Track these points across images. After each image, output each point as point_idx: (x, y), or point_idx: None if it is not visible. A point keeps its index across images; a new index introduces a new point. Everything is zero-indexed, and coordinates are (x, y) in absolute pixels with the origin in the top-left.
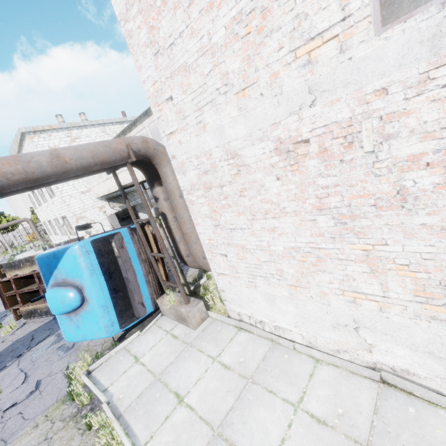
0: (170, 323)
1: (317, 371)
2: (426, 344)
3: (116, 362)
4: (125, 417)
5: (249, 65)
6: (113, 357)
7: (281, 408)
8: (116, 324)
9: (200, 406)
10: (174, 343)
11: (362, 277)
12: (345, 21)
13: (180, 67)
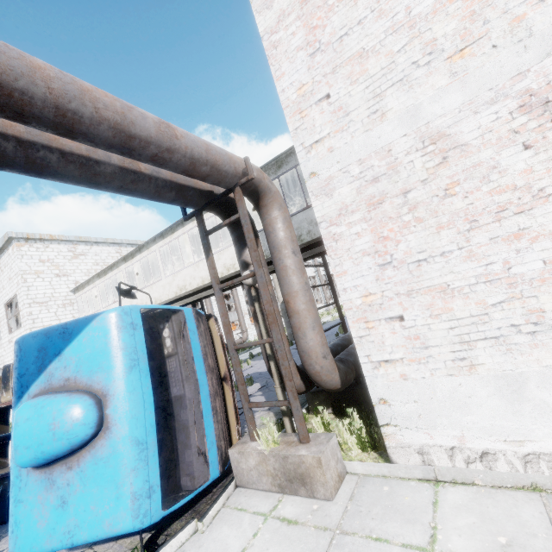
0: (262, 497)
1: None
2: None
3: None
4: None
5: (472, 21)
6: None
7: None
8: (155, 493)
9: None
10: (296, 535)
11: None
12: None
13: (351, 57)
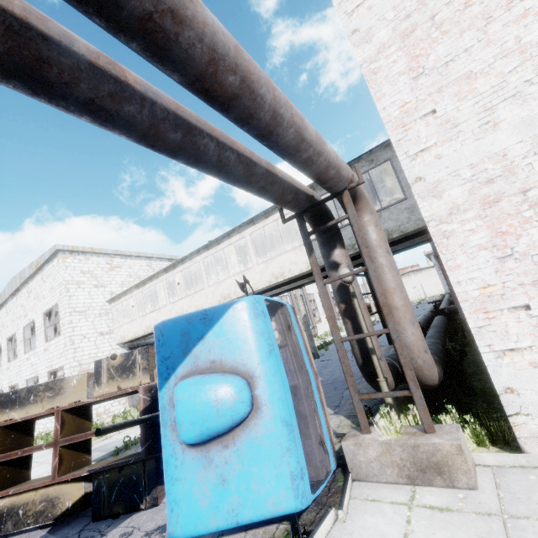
0: (390, 489)
1: None
2: None
3: None
4: None
5: None
6: None
7: None
8: (305, 476)
9: None
10: (459, 520)
11: None
12: None
13: (458, 78)
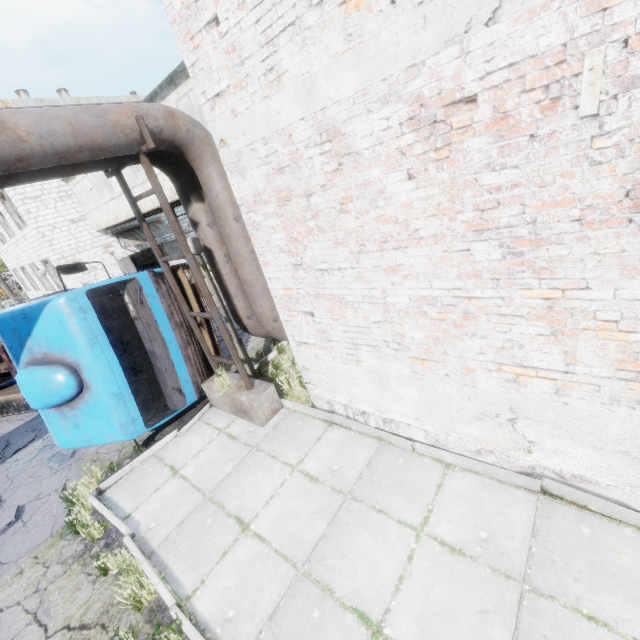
0: (224, 417)
1: (448, 481)
2: (619, 440)
3: (142, 476)
4: (159, 554)
5: None
6: (137, 468)
7: (396, 534)
8: (138, 421)
9: (275, 535)
10: (231, 447)
11: (535, 342)
12: None
13: None
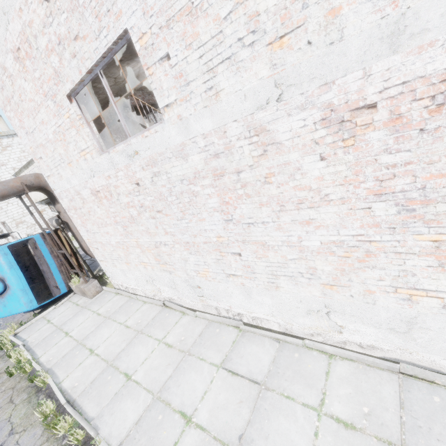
0: (78, 297)
1: (141, 307)
2: (169, 283)
3: (35, 326)
4: (33, 349)
5: (67, 153)
6: (34, 323)
7: (115, 326)
8: (34, 301)
9: (76, 335)
10: (75, 309)
11: (141, 254)
12: (89, 148)
13: (40, 144)
